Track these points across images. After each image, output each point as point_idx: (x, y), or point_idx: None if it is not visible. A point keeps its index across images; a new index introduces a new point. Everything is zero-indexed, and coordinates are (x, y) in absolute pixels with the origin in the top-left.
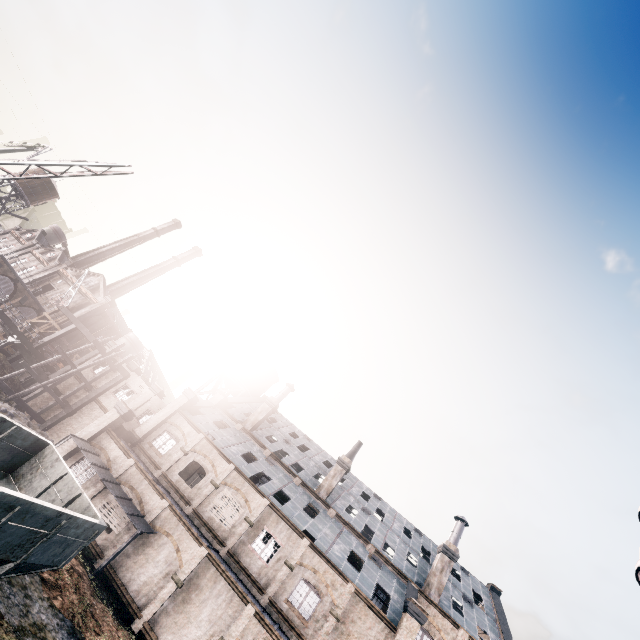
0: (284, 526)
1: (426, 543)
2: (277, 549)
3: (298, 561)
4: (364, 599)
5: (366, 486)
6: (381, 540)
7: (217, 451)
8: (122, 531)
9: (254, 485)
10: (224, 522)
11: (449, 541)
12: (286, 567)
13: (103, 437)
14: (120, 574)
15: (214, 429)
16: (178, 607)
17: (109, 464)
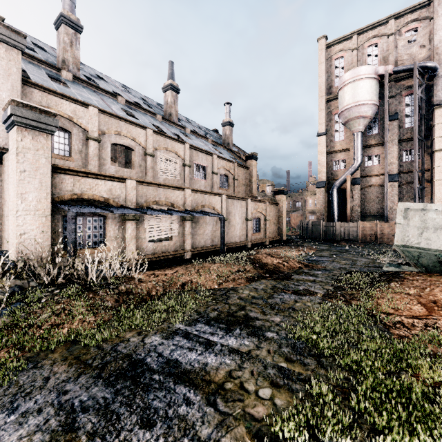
0: (202, 155)
1: (194, 123)
2: (205, 170)
3: (217, 168)
4: (239, 165)
5: (150, 99)
6: (201, 133)
7: (125, 122)
8: (178, 231)
9: (175, 138)
10: (174, 176)
11: (229, 118)
12: (215, 175)
13: (57, 182)
14: (199, 246)
15: (73, 93)
16: (229, 227)
17: (112, 203)
